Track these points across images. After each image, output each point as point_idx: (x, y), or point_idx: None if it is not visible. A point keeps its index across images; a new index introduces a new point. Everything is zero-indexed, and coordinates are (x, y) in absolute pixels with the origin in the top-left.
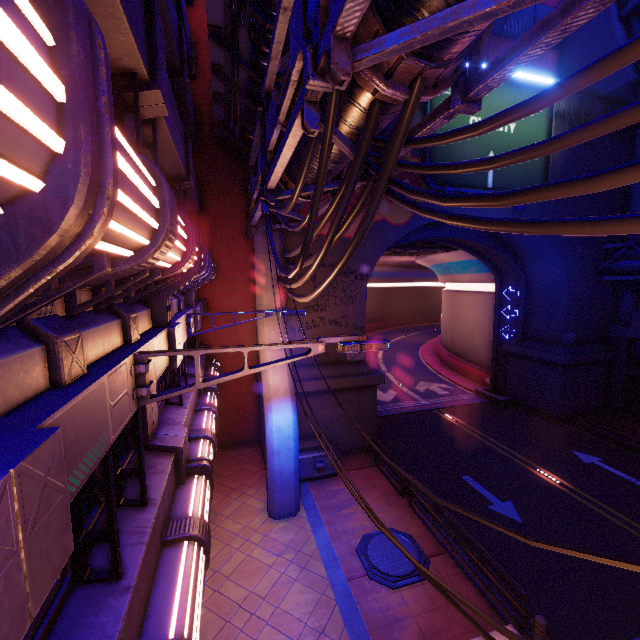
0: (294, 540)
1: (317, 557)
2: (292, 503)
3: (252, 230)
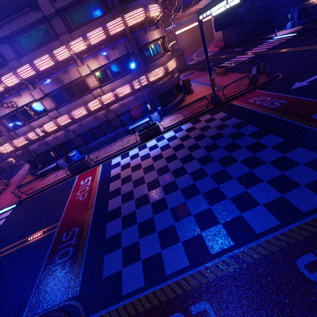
0: None
1: None
2: None
3: None
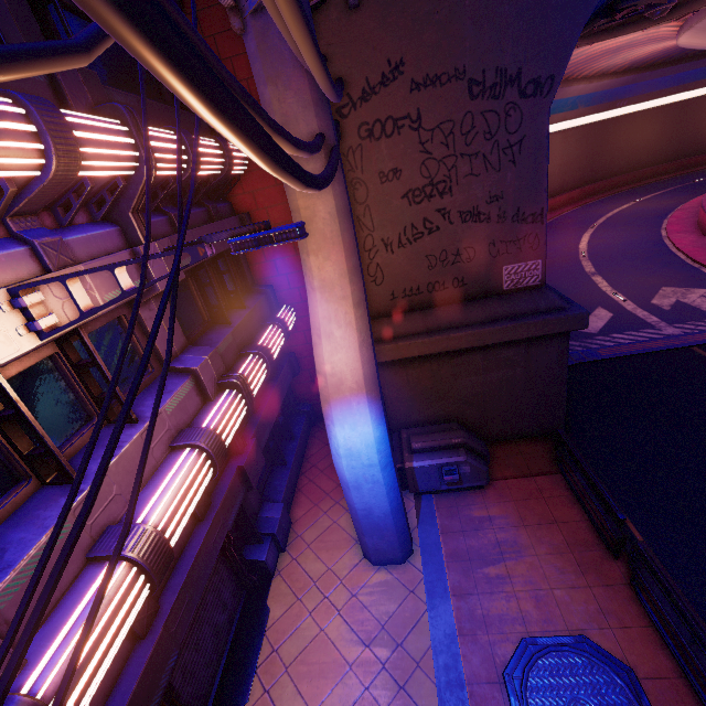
0: (395, 617)
1: (428, 669)
2: (395, 549)
3: (233, 24)
